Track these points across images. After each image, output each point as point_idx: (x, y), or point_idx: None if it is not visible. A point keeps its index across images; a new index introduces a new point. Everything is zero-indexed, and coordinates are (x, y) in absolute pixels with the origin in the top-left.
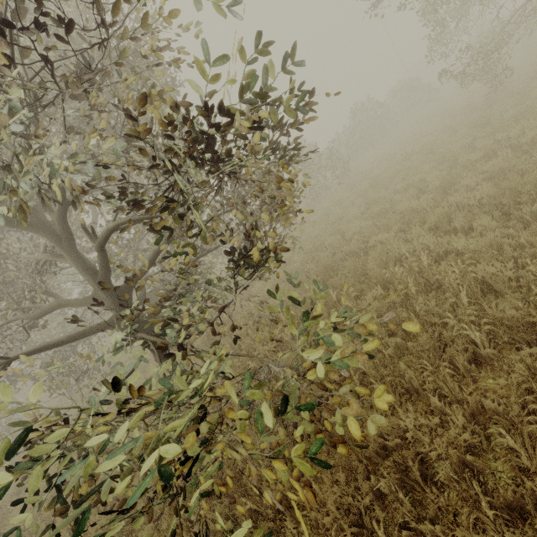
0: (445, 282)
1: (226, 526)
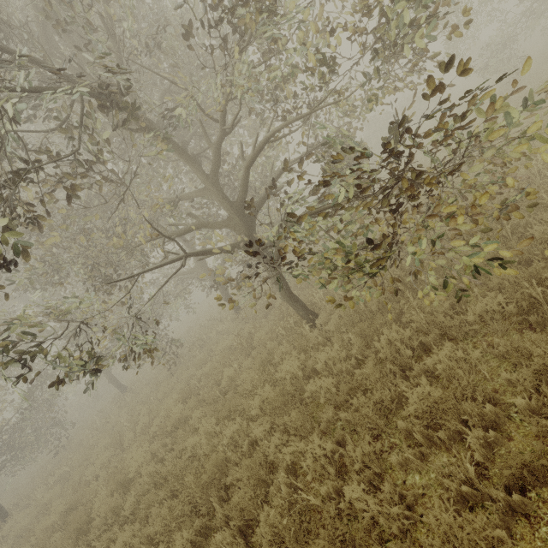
0: (528, 173)
1: (407, 334)
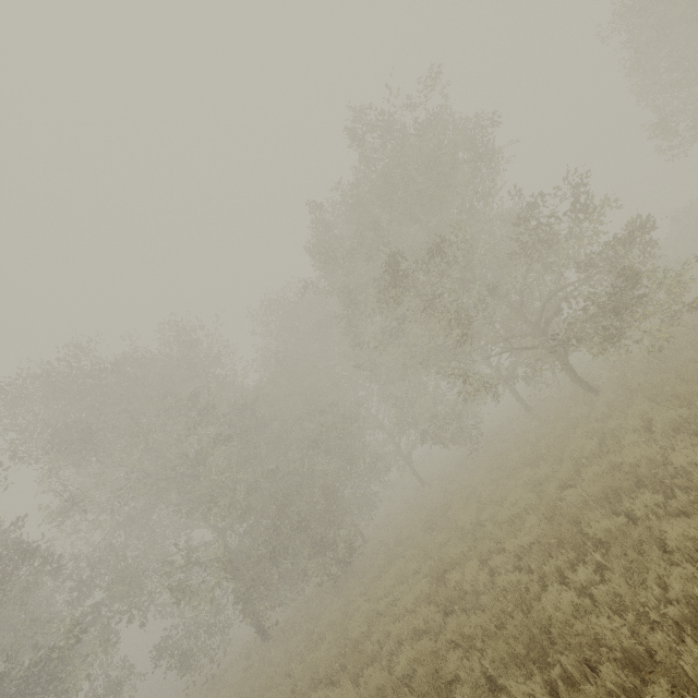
0: None
1: (648, 378)
